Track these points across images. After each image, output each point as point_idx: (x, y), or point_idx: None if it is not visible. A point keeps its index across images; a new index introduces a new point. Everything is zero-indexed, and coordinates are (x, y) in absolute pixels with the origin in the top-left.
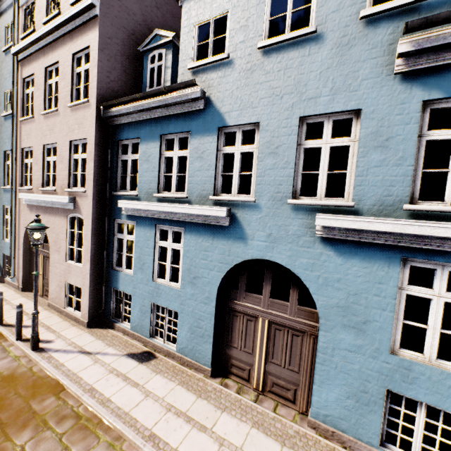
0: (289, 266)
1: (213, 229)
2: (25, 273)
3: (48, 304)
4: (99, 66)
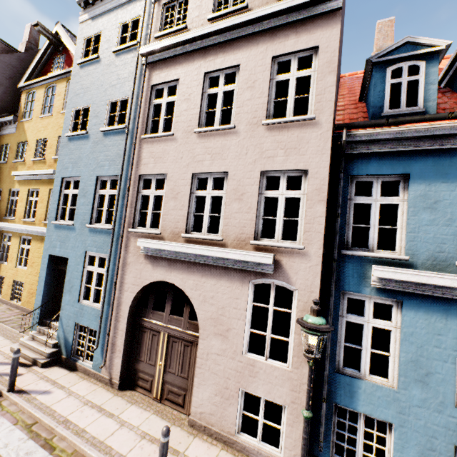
0: None
1: None
2: (123, 358)
3: (189, 423)
4: (337, 73)
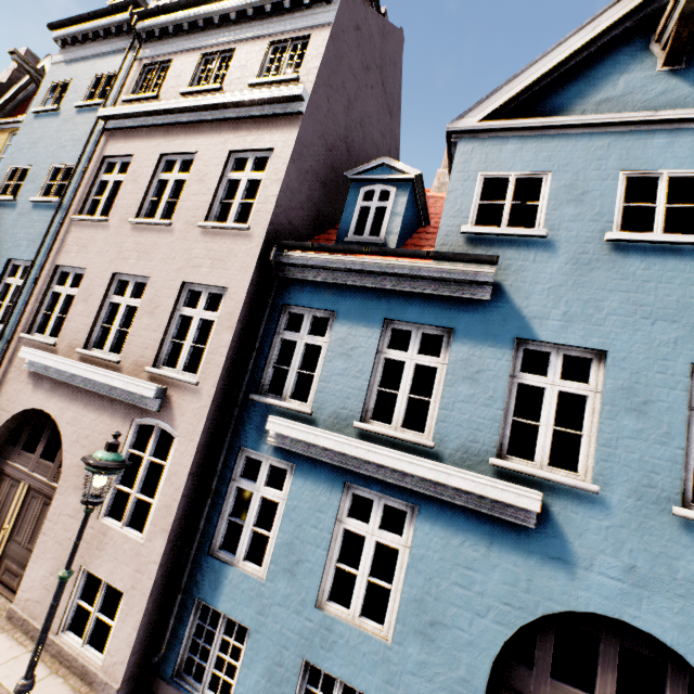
0: (681, 649)
1: (490, 524)
2: None
3: (8, 614)
4: (285, 182)
